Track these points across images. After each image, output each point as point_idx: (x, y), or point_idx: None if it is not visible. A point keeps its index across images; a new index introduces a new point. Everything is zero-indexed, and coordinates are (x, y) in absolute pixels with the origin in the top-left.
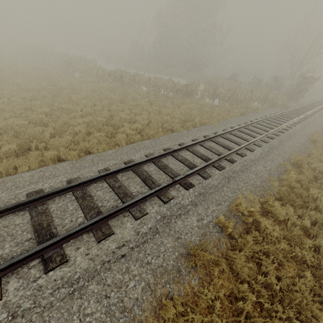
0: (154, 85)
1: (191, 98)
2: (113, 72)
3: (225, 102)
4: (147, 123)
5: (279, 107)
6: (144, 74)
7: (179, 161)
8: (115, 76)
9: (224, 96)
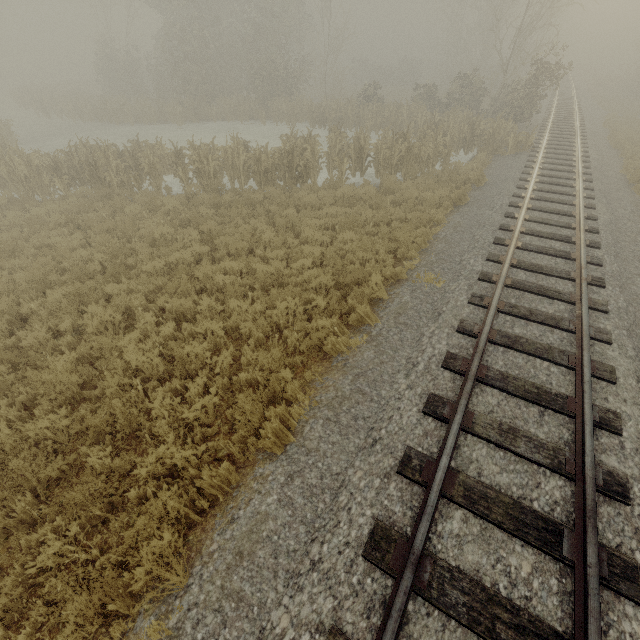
0: (199, 169)
1: (311, 185)
2: (65, 156)
3: (395, 173)
4: (231, 361)
5: (510, 153)
6: (158, 142)
7: (465, 628)
8: (75, 166)
9: (389, 158)
